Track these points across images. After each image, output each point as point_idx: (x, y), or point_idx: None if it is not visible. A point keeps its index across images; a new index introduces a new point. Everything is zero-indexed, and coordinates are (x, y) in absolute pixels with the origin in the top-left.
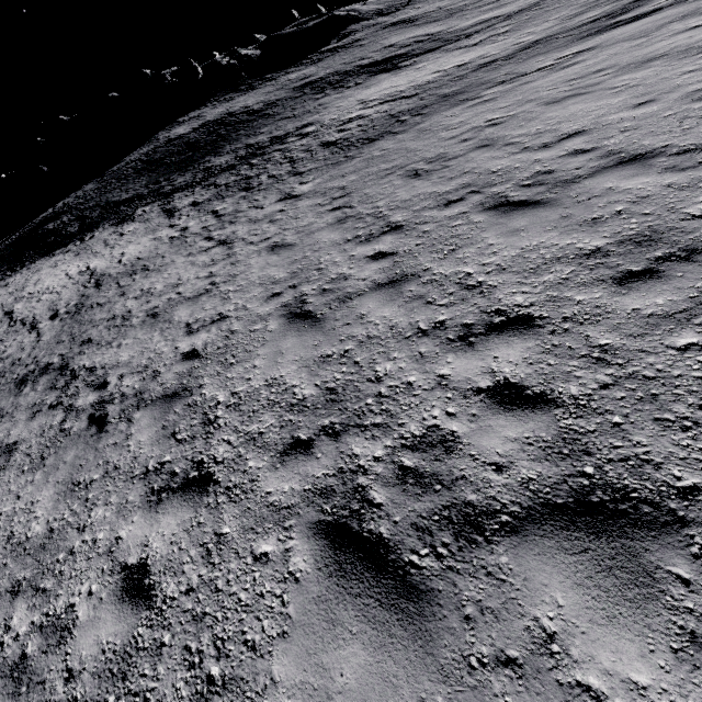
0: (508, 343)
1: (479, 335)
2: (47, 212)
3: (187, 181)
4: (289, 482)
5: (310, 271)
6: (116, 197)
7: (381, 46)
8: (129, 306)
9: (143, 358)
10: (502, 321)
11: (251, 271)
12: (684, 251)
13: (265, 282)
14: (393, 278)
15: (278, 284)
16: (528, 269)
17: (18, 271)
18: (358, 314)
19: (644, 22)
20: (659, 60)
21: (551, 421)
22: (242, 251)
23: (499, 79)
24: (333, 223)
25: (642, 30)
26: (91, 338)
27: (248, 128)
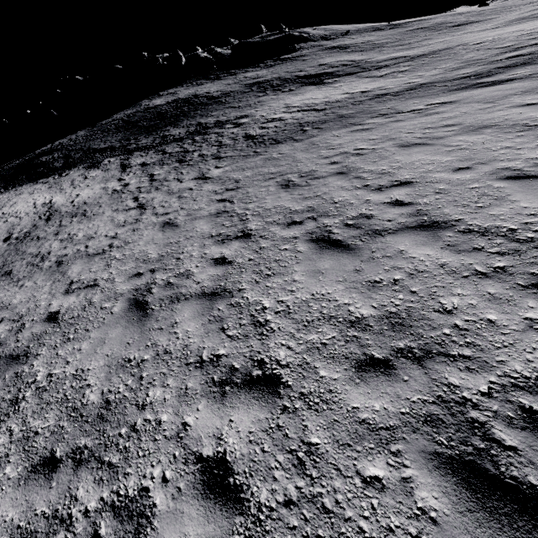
0: (248, 406)
1: (235, 385)
2: (46, 147)
3: (147, 143)
4: (15, 508)
5: (172, 259)
6: (96, 146)
7: (317, 63)
8: (53, 247)
9: (25, 306)
10: (258, 376)
11: (139, 243)
12: (421, 350)
13: (140, 258)
14: (216, 289)
15: (145, 264)
16: (304, 320)
17: (8, 190)
18: (173, 320)
19: (497, 88)
20: (491, 129)
21: (227, 531)
22: (146, 220)
23: (383, 111)
24: (213, 214)
25: (492, 95)
26: (12, 270)
27: (204, 110)
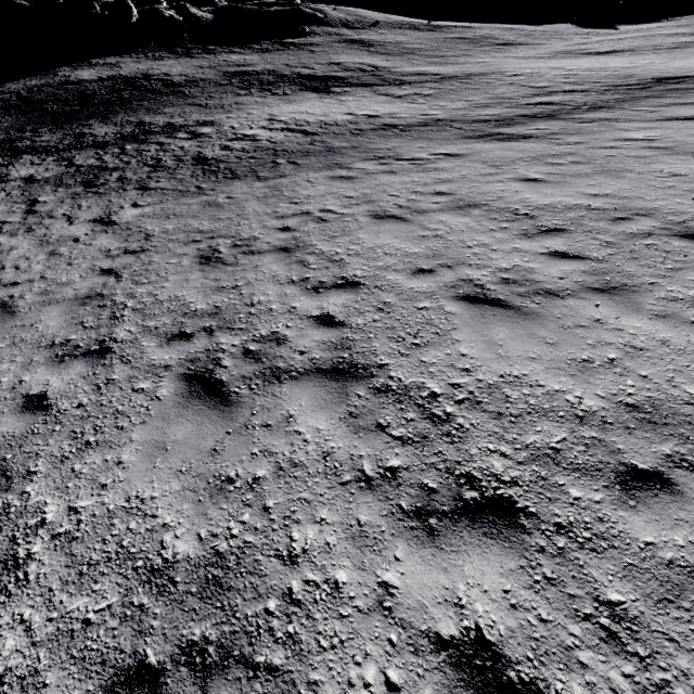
0: None
1: None
2: None
3: (50, 142)
4: None
5: None
6: None
7: (328, 60)
8: None
9: None
10: None
11: None
12: (219, 649)
13: None
14: None
15: None
16: (86, 560)
17: None
18: None
19: (510, 147)
20: (479, 210)
21: None
22: None
23: (380, 153)
24: (79, 297)
25: (501, 156)
26: None
27: (153, 101)
